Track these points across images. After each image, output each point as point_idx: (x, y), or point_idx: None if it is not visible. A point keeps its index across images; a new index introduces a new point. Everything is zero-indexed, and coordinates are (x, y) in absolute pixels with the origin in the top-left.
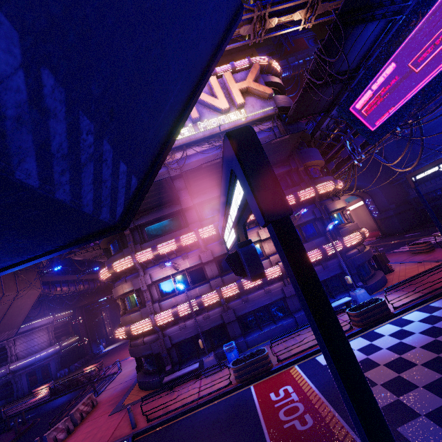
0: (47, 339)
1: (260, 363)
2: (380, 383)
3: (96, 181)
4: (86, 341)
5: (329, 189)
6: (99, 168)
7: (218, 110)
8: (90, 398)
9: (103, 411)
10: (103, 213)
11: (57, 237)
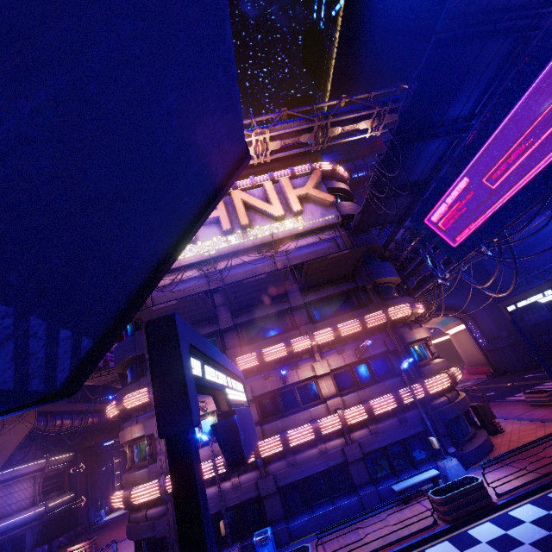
0: (30, 494)
1: None
2: None
3: (19, 356)
4: (83, 501)
5: (405, 314)
6: (23, 344)
7: (272, 216)
8: None
9: None
10: (32, 384)
11: None
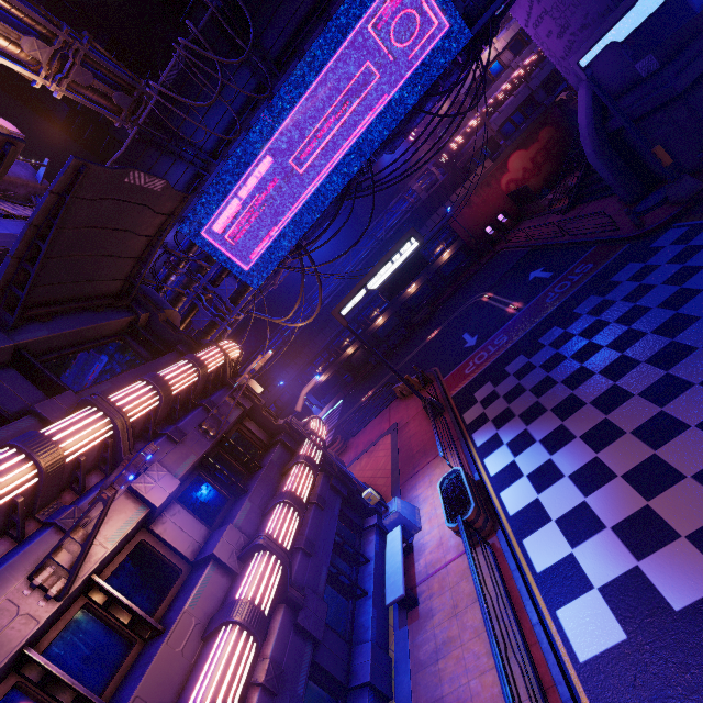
0: None
1: None
2: None
3: None
4: None
5: (237, 353)
6: None
7: None
8: None
9: None
10: None
11: None
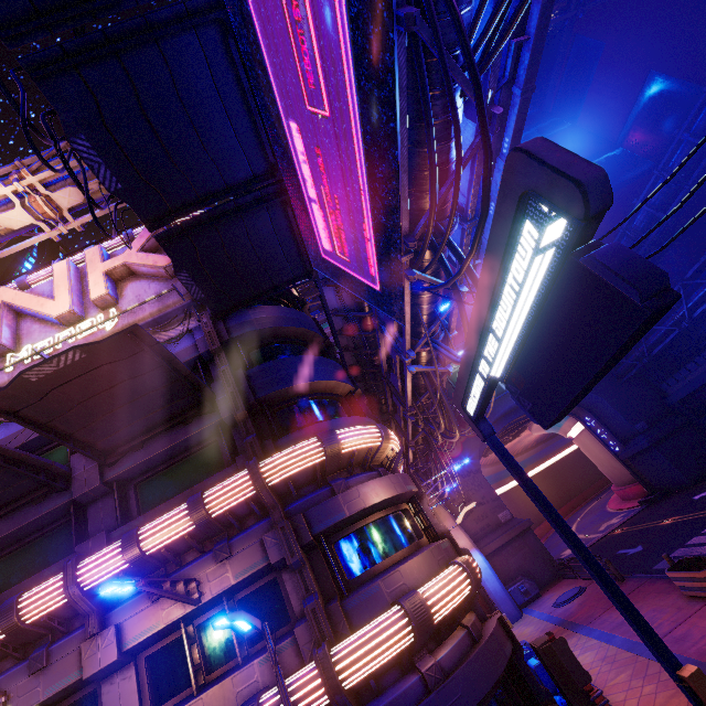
0: None
1: None
2: None
3: None
4: None
5: (307, 463)
6: None
7: (54, 320)
8: None
9: None
10: None
11: None
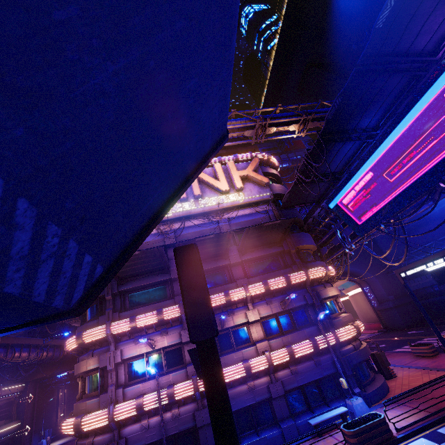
0: None
1: None
2: None
3: (54, 273)
4: (28, 430)
5: (321, 275)
6: (60, 262)
7: (219, 190)
8: None
9: None
10: (56, 300)
11: (4, 320)
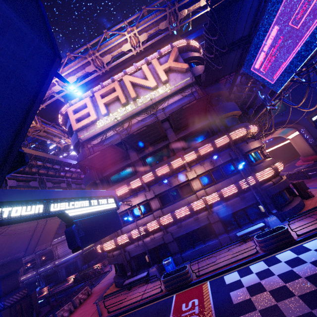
0: None
1: (181, 278)
2: (259, 309)
3: None
4: None
5: (242, 134)
6: None
7: (149, 88)
8: (86, 290)
9: (92, 300)
10: None
11: None
